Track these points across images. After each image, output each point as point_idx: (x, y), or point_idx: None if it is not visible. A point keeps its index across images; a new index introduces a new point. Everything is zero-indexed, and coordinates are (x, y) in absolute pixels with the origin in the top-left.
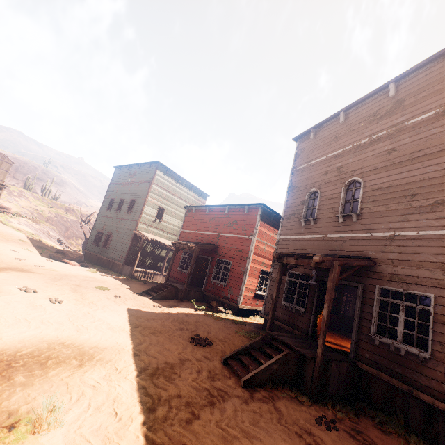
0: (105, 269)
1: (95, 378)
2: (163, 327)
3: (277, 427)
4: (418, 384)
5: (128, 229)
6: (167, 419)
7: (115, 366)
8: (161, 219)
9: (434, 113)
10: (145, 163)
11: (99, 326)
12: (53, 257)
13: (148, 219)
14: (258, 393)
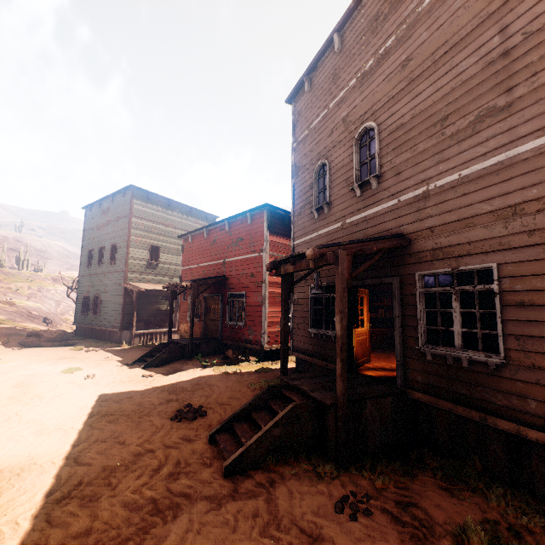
0: (101, 342)
1: None
2: (139, 405)
3: None
4: (493, 407)
5: (116, 284)
6: None
7: None
8: (158, 261)
9: None
10: (116, 191)
11: (18, 433)
12: (24, 343)
13: (139, 265)
14: (248, 482)
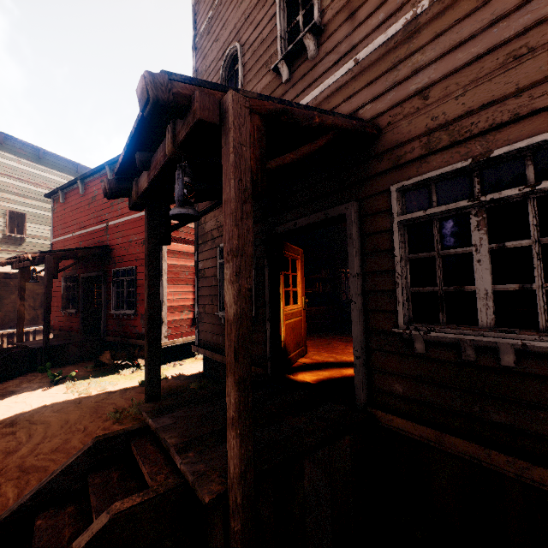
0: None
1: None
2: None
3: None
4: None
5: None
6: None
7: None
8: (24, 233)
9: None
10: None
11: None
12: None
13: None
14: None
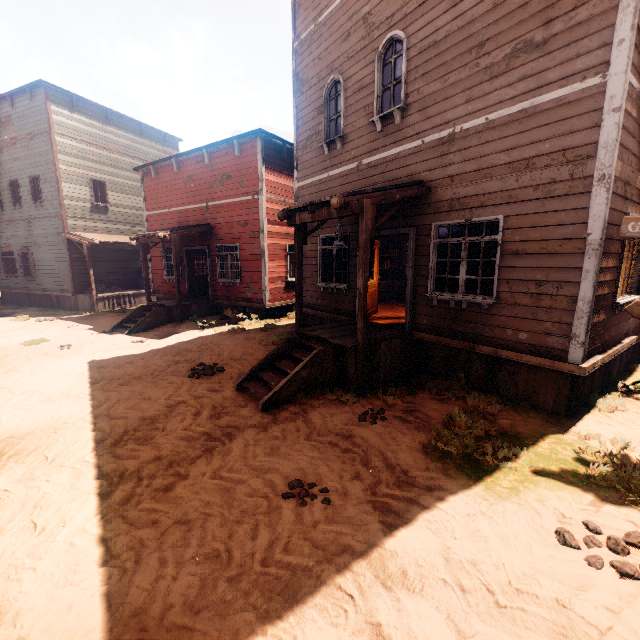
0: (48, 310)
1: (0, 487)
2: (145, 369)
3: (304, 447)
4: (480, 338)
5: (52, 235)
6: (131, 499)
7: (43, 455)
8: (107, 202)
9: None
10: (17, 89)
11: (21, 403)
12: None
13: (81, 208)
14: (284, 412)
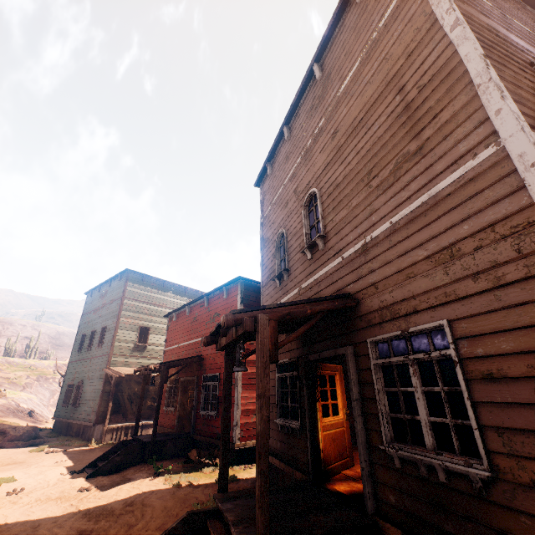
0: (72, 439)
1: None
2: None
3: None
4: None
5: (99, 370)
6: None
7: None
8: (147, 342)
9: (360, 62)
10: (114, 276)
11: None
12: None
13: (126, 347)
14: None
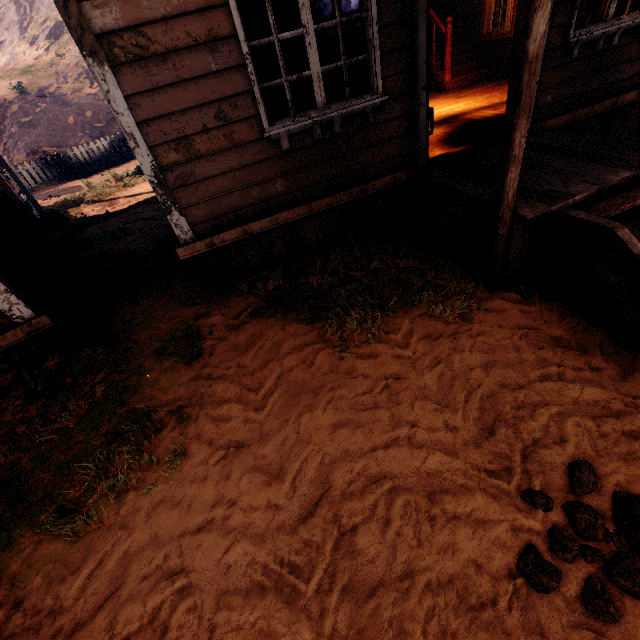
0: None
1: None
2: None
3: None
4: (617, 86)
5: None
6: None
7: None
8: None
9: None
10: None
11: None
12: None
13: None
14: None
